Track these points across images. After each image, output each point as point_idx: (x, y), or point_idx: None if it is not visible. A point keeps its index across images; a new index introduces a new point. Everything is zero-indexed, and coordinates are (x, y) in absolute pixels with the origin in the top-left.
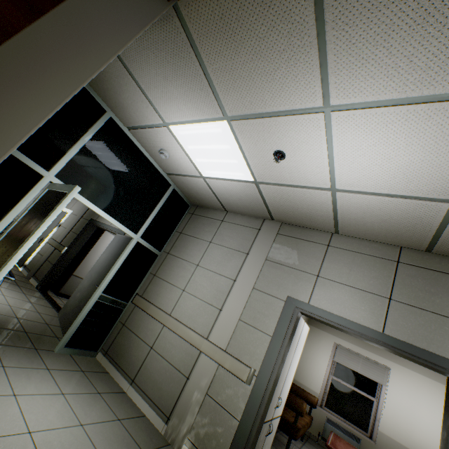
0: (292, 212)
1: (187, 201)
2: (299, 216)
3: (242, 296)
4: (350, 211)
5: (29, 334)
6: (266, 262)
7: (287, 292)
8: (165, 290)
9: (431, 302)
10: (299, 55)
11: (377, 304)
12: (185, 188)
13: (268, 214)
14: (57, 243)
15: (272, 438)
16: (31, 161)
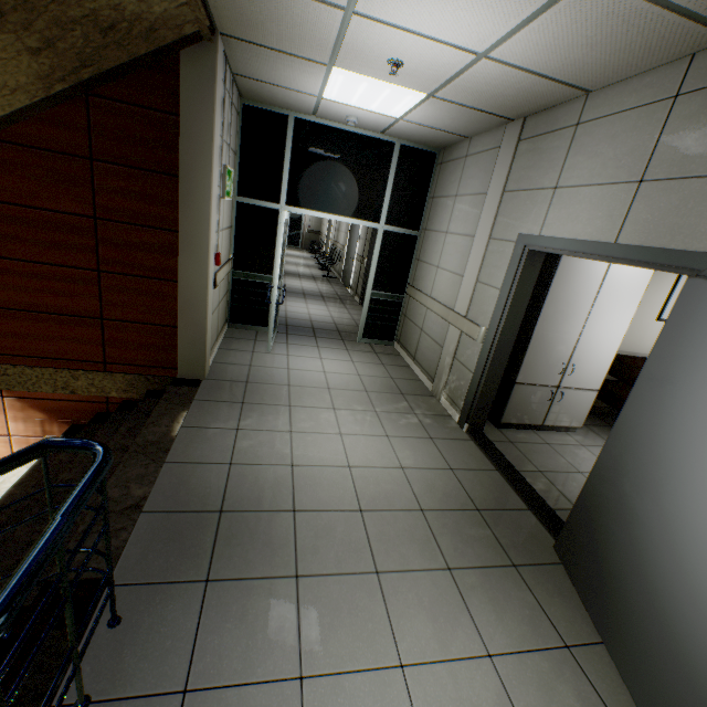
0: (507, 102)
1: (429, 150)
2: (520, 100)
3: (478, 253)
4: (540, 62)
5: (340, 333)
6: (503, 195)
7: (520, 230)
8: (425, 273)
9: (704, 158)
10: (283, 2)
11: (620, 200)
12: (409, 138)
13: (496, 117)
14: (360, 257)
15: (581, 412)
16: (266, 203)
